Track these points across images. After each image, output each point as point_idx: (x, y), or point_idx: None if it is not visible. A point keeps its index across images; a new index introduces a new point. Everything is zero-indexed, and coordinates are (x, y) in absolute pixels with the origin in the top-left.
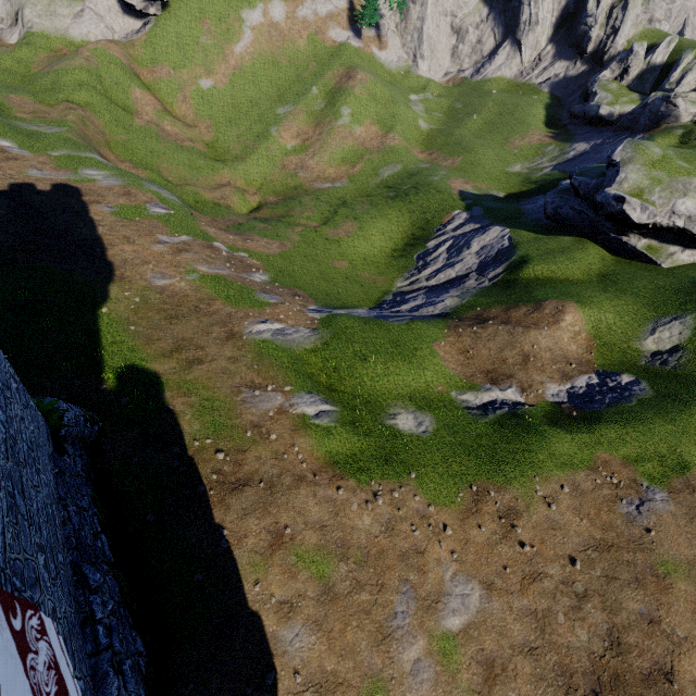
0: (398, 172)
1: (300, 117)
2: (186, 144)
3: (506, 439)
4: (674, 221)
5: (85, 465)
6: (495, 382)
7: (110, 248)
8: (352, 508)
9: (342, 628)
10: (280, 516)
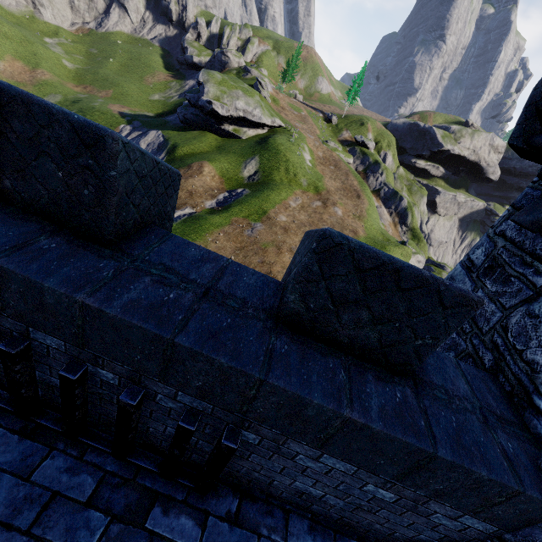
0: (60, 101)
1: None
2: None
3: (189, 226)
4: (239, 113)
5: None
6: (178, 208)
7: None
8: None
9: None
10: None
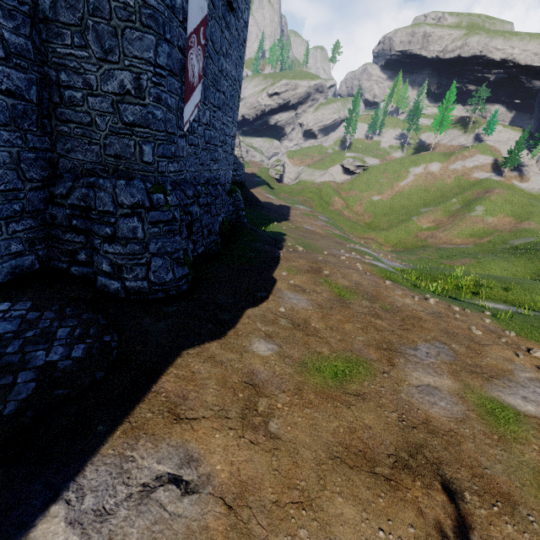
0: (531, 241)
1: (438, 213)
2: (353, 220)
3: None
4: None
5: (232, 217)
6: None
7: (291, 217)
8: (395, 292)
9: (342, 320)
10: (324, 267)
